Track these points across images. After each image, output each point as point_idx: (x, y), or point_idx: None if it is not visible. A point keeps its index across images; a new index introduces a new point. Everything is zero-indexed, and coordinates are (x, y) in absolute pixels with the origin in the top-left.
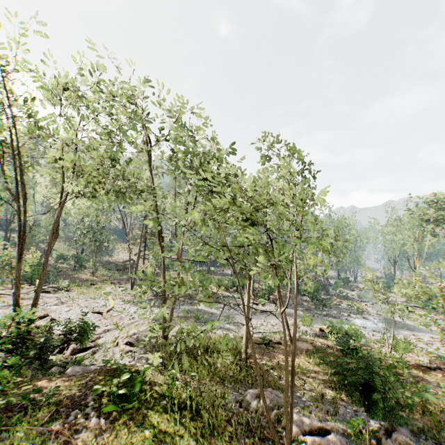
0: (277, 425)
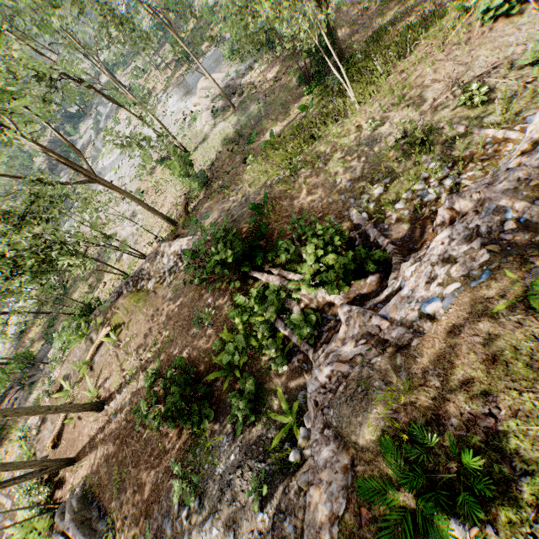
0: None
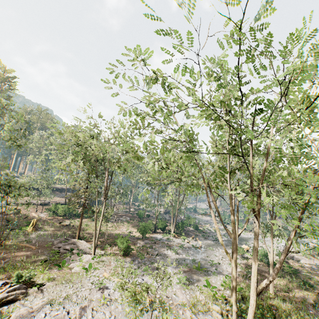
0: None
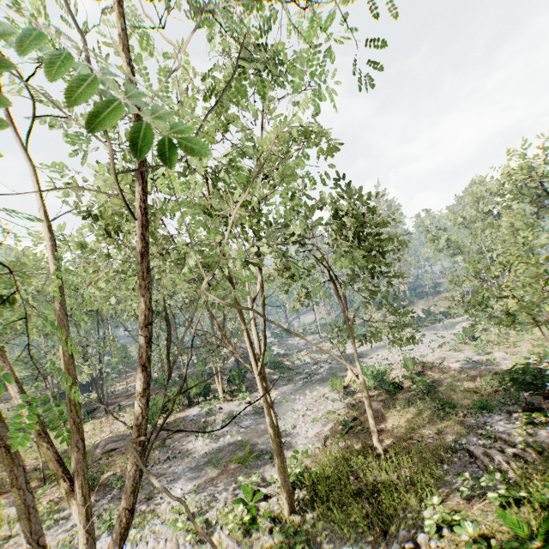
0: (544, 457)
